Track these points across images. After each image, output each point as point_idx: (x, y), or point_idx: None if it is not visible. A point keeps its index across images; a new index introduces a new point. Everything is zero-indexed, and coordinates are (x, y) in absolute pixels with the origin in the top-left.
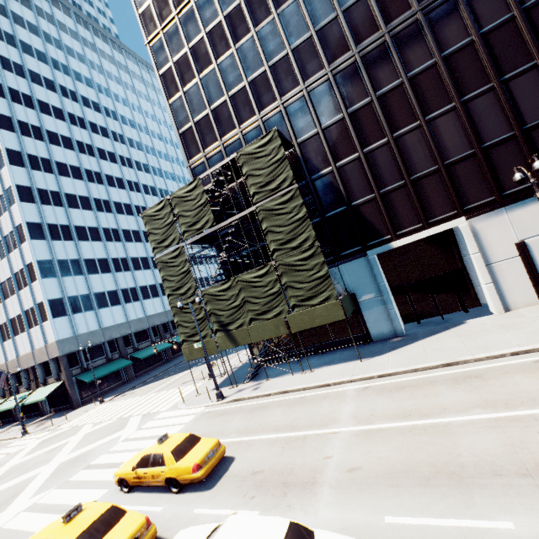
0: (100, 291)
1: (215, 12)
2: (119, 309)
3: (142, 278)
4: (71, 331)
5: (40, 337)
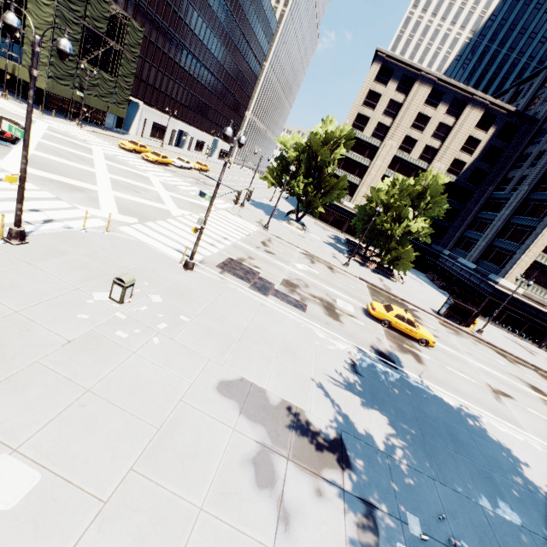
0: None
1: None
2: None
3: None
4: None
5: None
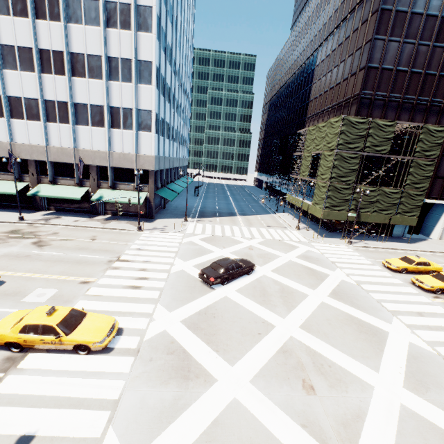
0: (166, 120)
1: (439, 6)
2: (168, 143)
3: (175, 120)
4: (157, 150)
5: (128, 143)
